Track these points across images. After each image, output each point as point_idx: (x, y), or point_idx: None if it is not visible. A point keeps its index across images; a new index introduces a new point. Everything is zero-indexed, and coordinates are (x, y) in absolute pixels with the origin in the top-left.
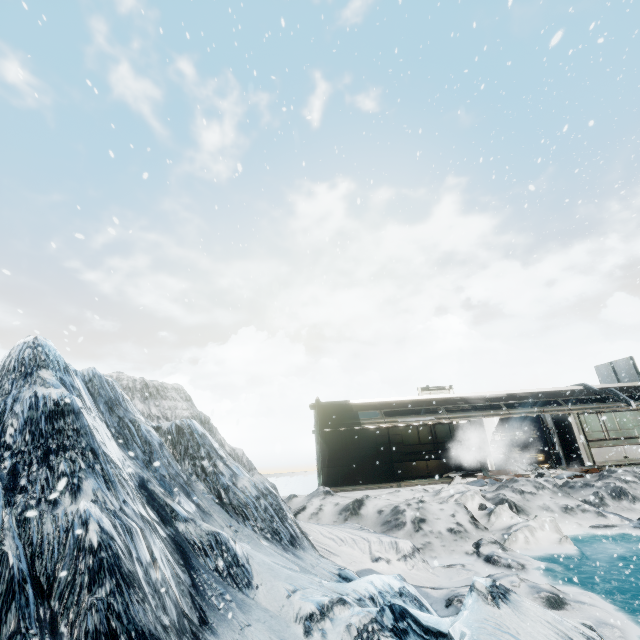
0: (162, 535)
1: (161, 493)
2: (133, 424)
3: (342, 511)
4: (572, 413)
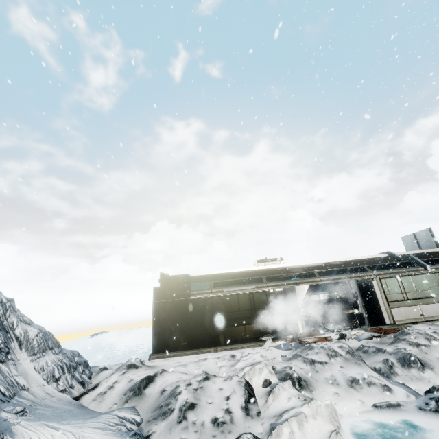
0: None
1: None
2: None
3: (128, 390)
4: (375, 278)
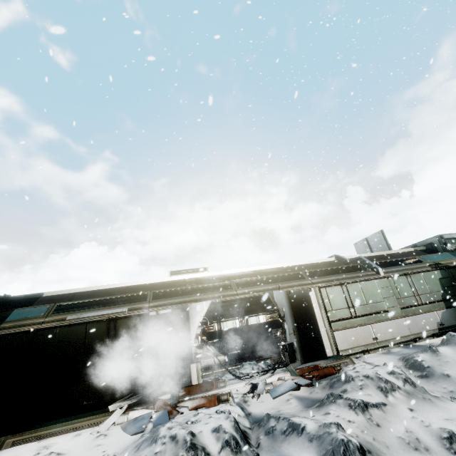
0: None
1: None
2: None
3: None
4: (313, 287)
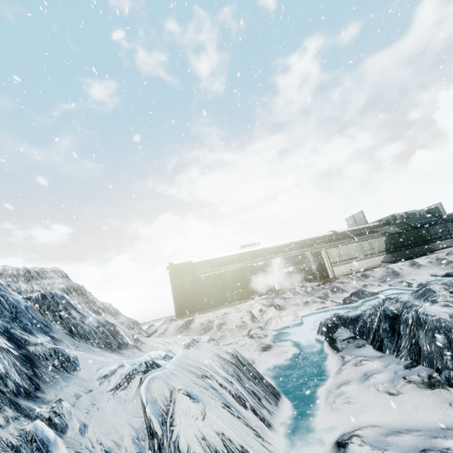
0: (16, 354)
1: (20, 333)
2: (3, 297)
3: (179, 328)
4: (323, 249)
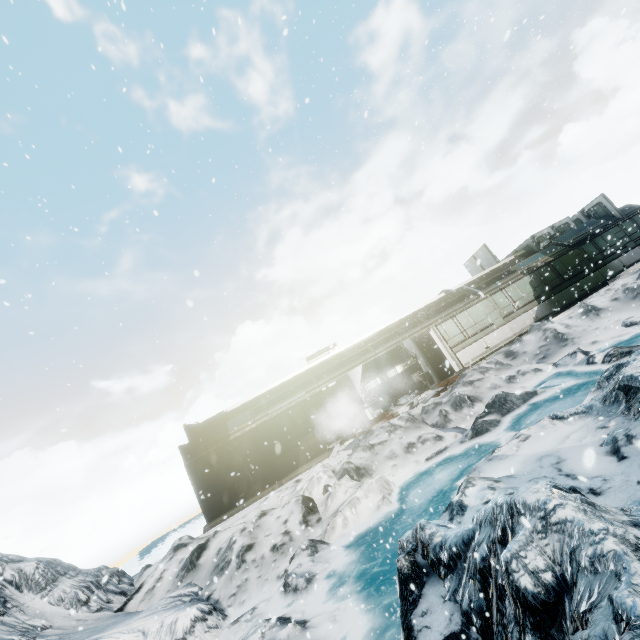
0: None
1: None
2: None
3: (180, 571)
4: (431, 327)
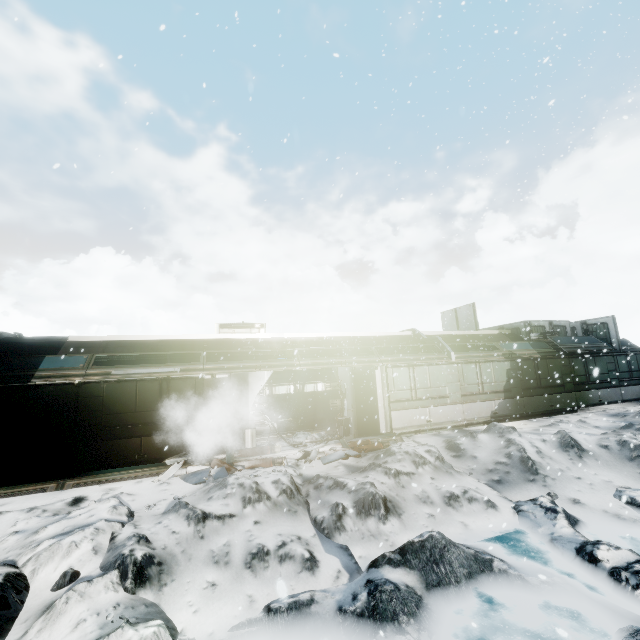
0: None
1: None
2: None
3: None
4: (380, 366)
